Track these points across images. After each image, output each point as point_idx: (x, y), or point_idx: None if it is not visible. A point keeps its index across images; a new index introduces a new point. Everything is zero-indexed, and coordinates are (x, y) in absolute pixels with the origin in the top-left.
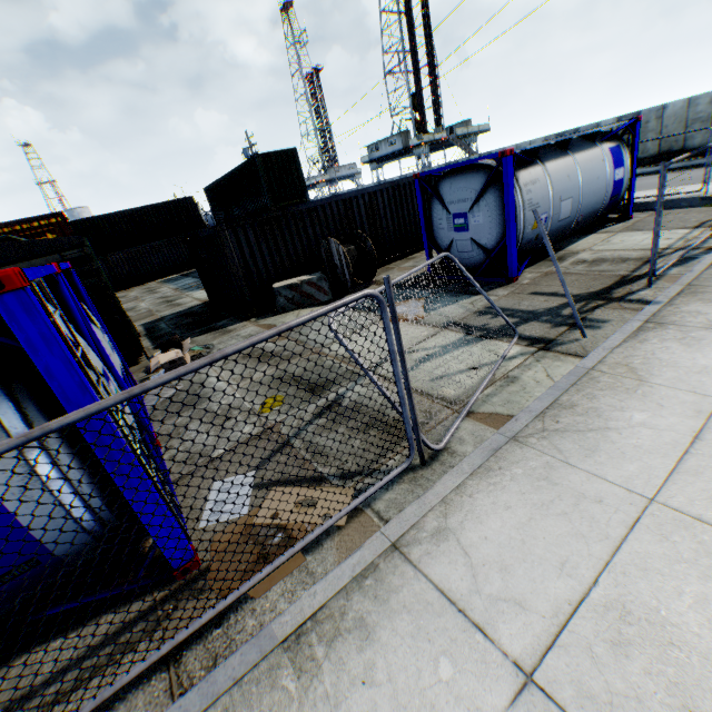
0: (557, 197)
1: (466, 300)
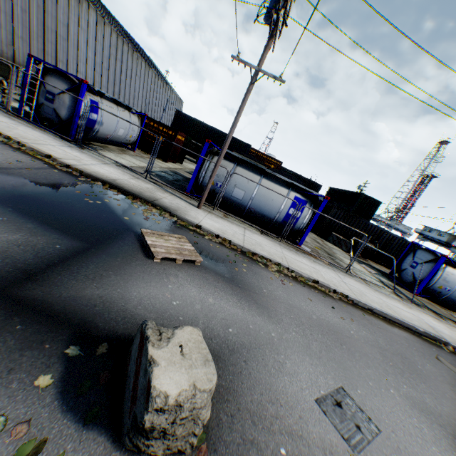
0: None
1: (390, 282)
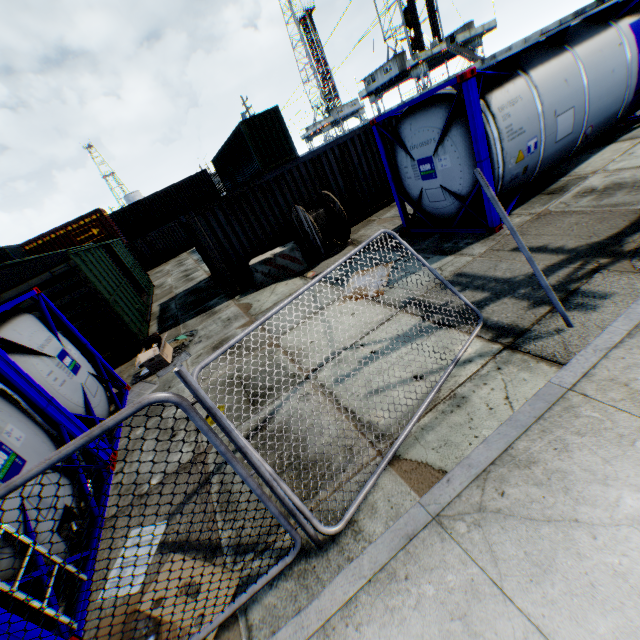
0: (551, 113)
1: (435, 264)
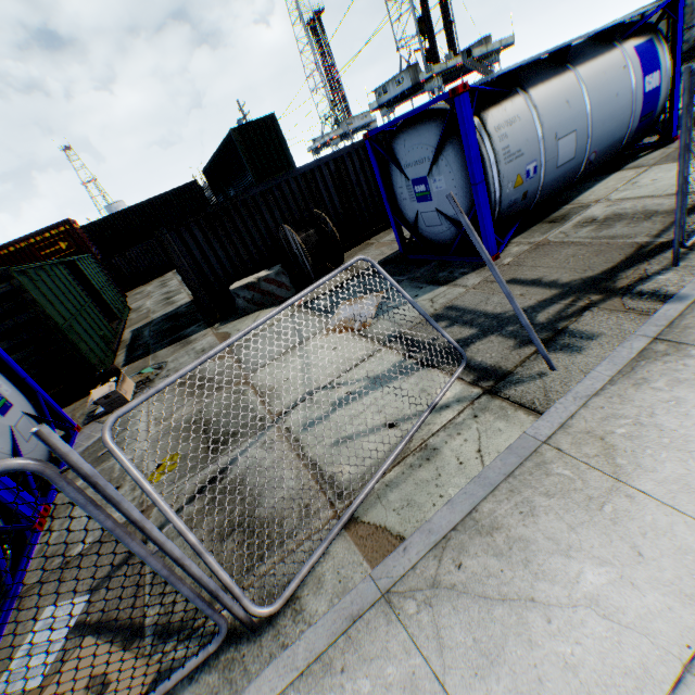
0: (551, 135)
1: (427, 295)
